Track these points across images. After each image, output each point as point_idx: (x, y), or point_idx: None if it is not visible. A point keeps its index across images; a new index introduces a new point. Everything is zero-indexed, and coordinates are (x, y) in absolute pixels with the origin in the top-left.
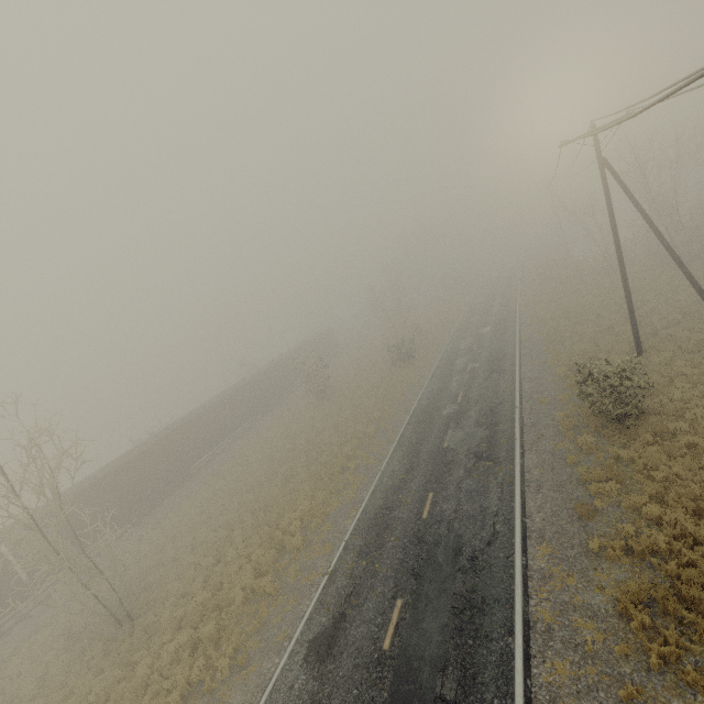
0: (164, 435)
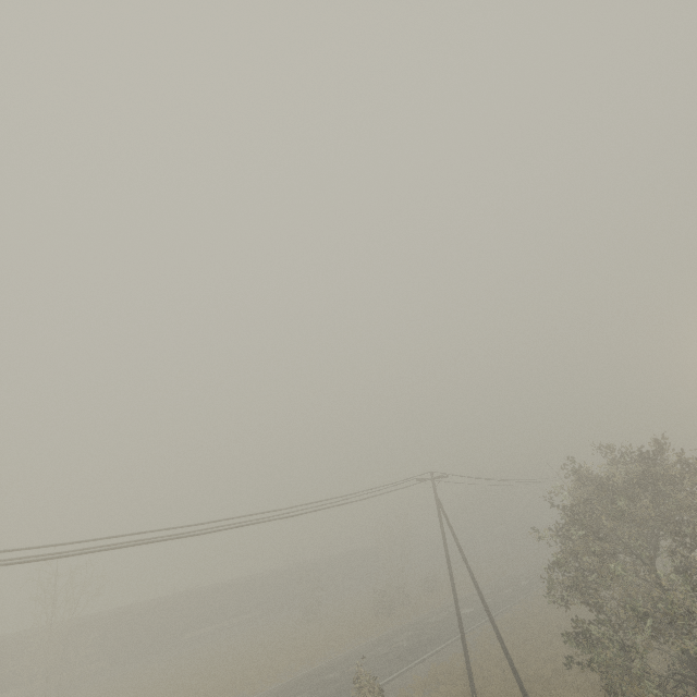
0: (178, 596)
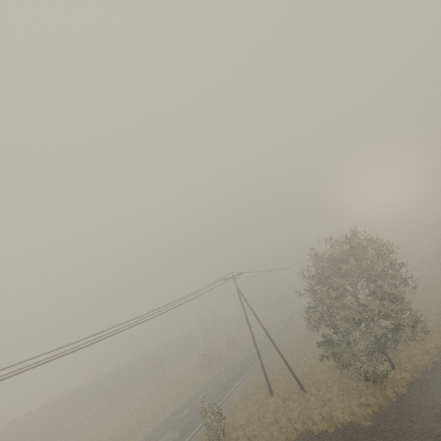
0: (56, 400)
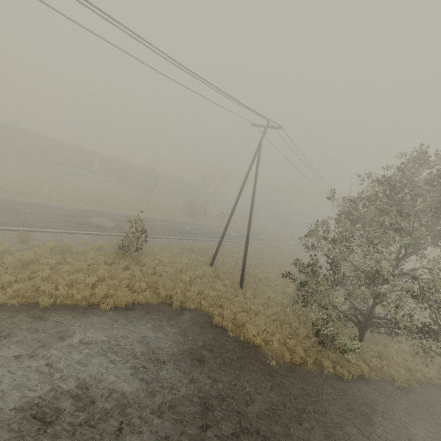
0: (57, 140)
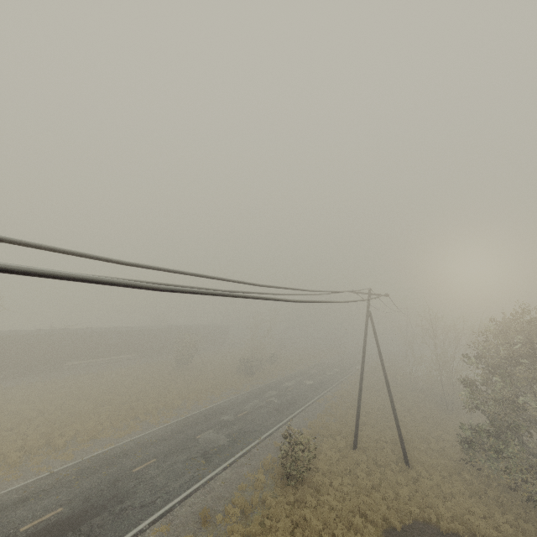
0: (65, 332)
